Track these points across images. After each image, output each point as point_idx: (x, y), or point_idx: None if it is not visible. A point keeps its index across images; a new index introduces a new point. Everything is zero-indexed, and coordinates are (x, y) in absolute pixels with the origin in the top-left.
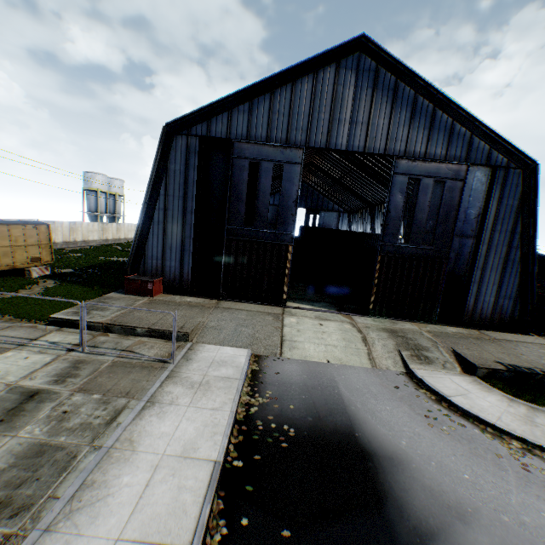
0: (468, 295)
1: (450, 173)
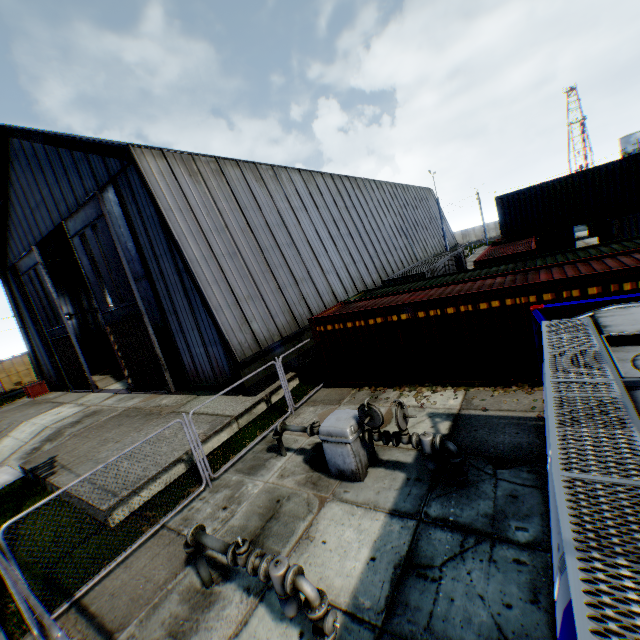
0: (183, 350)
1: (94, 212)
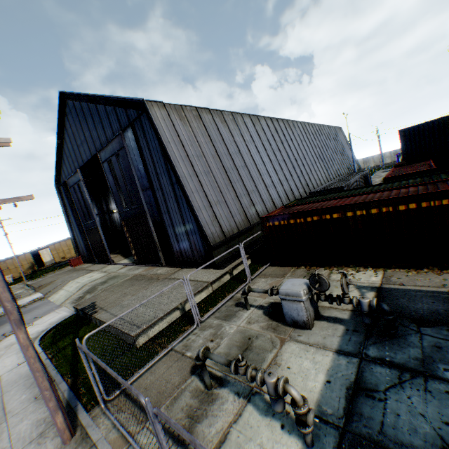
0: (172, 237)
1: (118, 145)
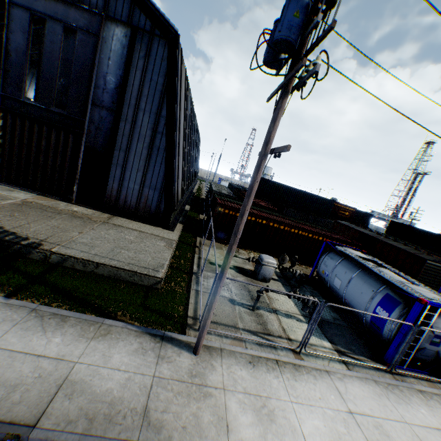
0: (112, 178)
1: (82, 21)
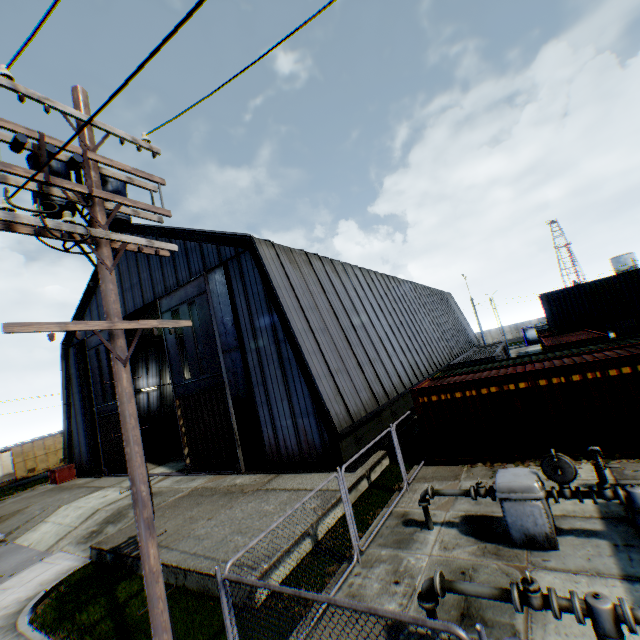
0: (264, 423)
1: (195, 290)
